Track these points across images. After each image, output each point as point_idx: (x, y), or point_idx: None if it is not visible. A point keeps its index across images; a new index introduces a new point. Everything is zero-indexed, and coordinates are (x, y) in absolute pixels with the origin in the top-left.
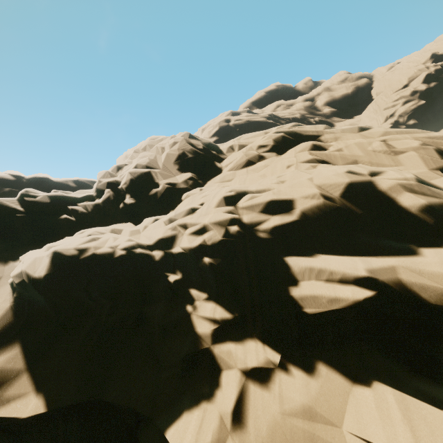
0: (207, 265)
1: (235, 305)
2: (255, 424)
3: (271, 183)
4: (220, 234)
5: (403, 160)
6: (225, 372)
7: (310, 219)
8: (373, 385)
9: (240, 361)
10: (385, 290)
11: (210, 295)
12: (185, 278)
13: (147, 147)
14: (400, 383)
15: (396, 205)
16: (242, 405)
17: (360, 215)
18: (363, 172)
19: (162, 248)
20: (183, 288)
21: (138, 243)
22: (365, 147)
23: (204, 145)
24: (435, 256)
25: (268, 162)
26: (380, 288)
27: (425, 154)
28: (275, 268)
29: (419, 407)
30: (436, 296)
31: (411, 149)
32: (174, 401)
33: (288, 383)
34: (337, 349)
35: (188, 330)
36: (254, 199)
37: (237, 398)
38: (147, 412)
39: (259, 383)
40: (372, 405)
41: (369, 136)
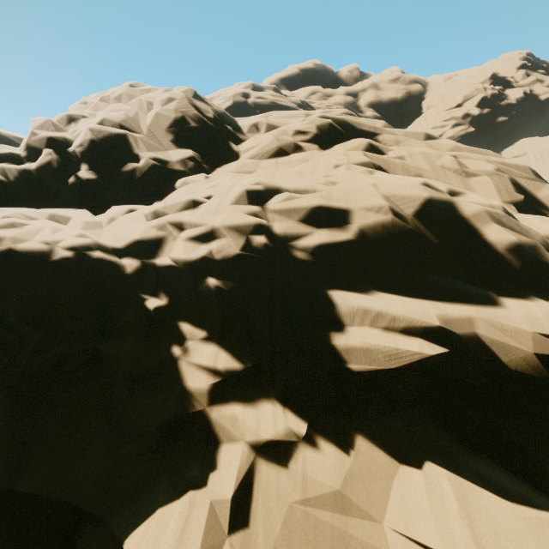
0: (211, 289)
1: (248, 351)
2: (265, 521)
3: (317, 183)
4: (237, 245)
5: (474, 185)
6: (226, 445)
7: (370, 241)
8: (425, 466)
9: (250, 432)
10: (461, 348)
11: (211, 334)
12: (172, 305)
13: (123, 97)
14: (456, 464)
15: (481, 238)
16: (248, 495)
17: (435, 245)
18: (441, 188)
19: (138, 256)
20: (168, 320)
21: (96, 243)
22: (433, 160)
23: (216, 114)
24: (520, 310)
25: (307, 155)
26: (455, 345)
27: (499, 182)
28: (312, 305)
29: (479, 496)
30: (517, 360)
31: (485, 173)
32: (141, 490)
33: (316, 462)
34: (382, 417)
35: (173, 383)
36: (293, 201)
37: (242, 484)
38: (94, 507)
39: (274, 463)
40: (422, 493)
41: (436, 147)
